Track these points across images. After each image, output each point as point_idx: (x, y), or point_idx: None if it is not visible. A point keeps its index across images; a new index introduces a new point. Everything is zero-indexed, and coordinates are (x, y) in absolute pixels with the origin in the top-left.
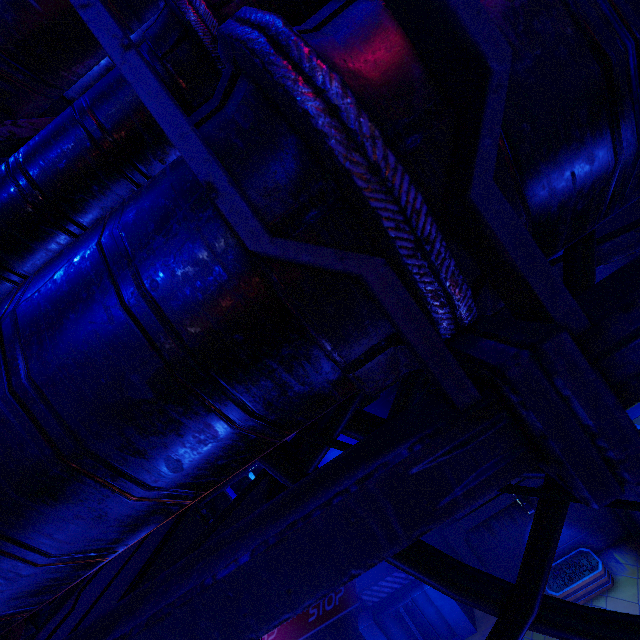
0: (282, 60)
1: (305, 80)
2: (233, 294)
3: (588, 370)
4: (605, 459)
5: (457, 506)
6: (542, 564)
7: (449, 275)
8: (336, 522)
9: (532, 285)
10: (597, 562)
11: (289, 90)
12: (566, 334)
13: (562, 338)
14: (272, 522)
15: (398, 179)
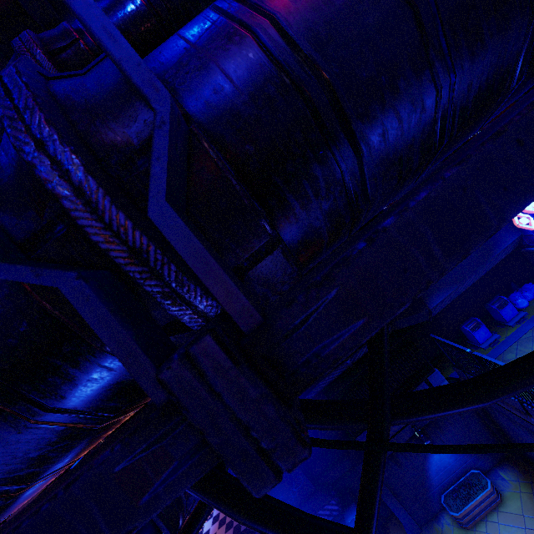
0: (8, 103)
1: (20, 119)
2: (4, 302)
3: (232, 368)
4: (261, 449)
5: (159, 501)
6: (369, 511)
7: (173, 277)
8: (45, 530)
9: (209, 288)
10: (486, 481)
11: (7, 128)
12: (209, 337)
13: (206, 340)
14: (4, 531)
15: (101, 200)
